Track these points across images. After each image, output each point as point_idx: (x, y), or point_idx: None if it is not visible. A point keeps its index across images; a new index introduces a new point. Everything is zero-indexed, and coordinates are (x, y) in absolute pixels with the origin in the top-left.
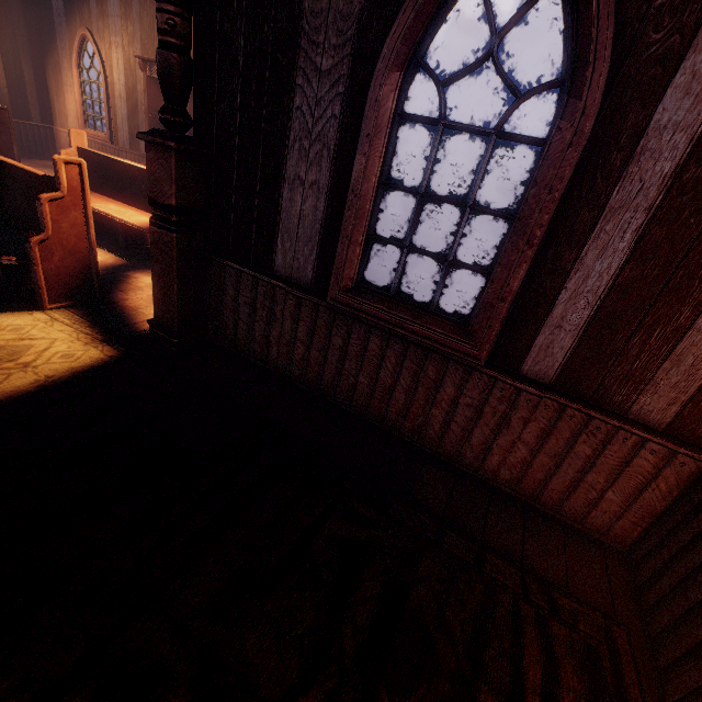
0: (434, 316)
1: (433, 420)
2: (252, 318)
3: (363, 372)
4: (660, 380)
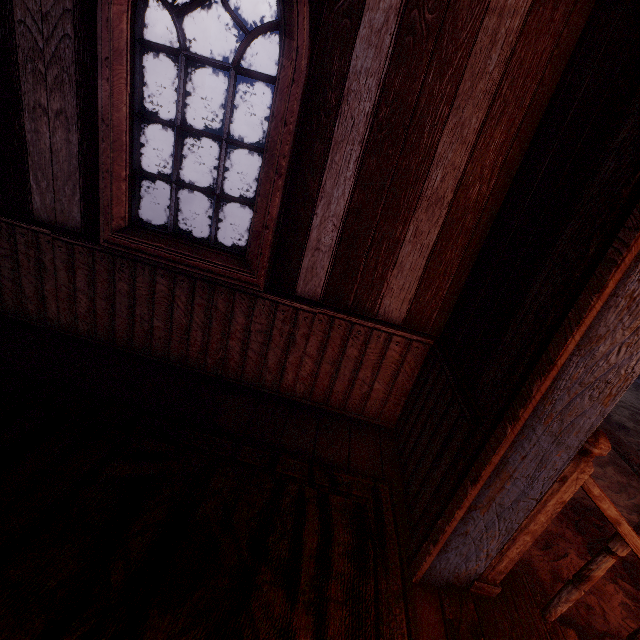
0: (213, 249)
1: (232, 352)
2: (17, 273)
3: (157, 315)
4: (393, 284)
